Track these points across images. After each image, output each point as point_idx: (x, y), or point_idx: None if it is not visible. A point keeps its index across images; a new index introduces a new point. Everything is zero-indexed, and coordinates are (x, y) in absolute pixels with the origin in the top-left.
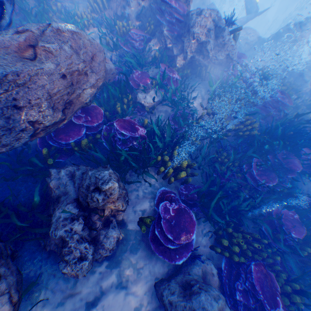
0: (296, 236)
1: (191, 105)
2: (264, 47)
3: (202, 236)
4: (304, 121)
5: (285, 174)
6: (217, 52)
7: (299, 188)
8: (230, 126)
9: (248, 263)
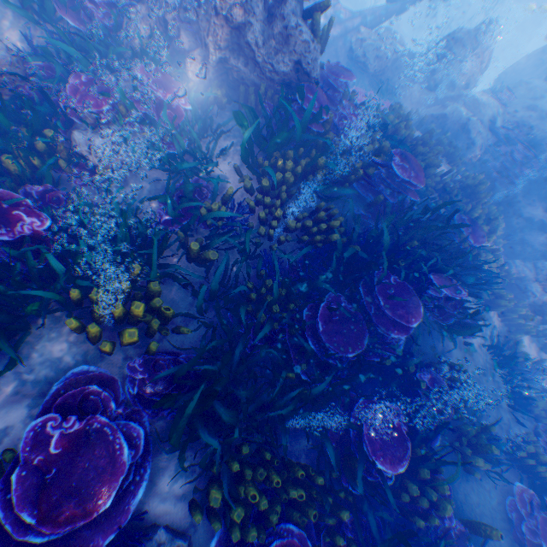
0: (386, 469)
1: (216, 168)
2: (415, 71)
3: (177, 480)
4: (442, 220)
5: (389, 330)
6: (274, 52)
7: (426, 351)
8: (288, 221)
9: (270, 541)
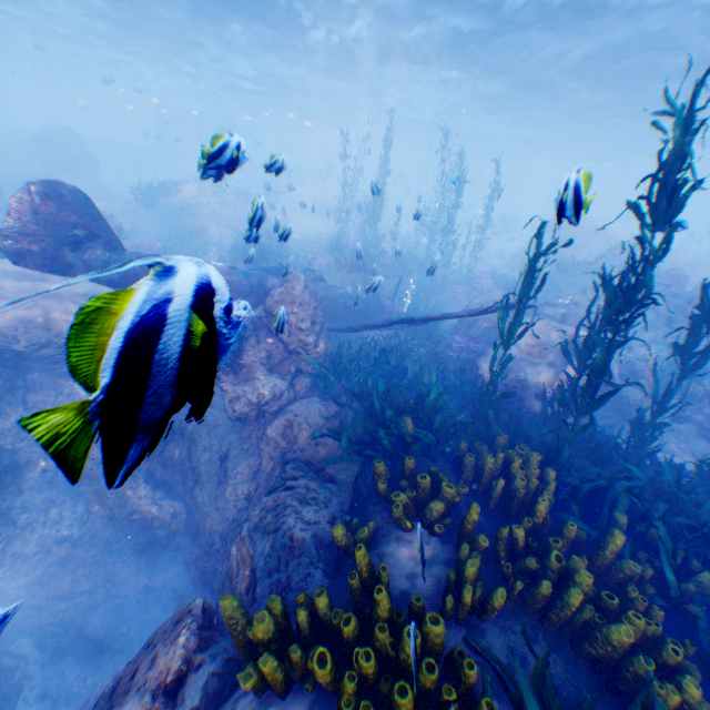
0: None
1: None
2: None
3: None
4: None
5: None
6: None
7: None
8: None
9: None
